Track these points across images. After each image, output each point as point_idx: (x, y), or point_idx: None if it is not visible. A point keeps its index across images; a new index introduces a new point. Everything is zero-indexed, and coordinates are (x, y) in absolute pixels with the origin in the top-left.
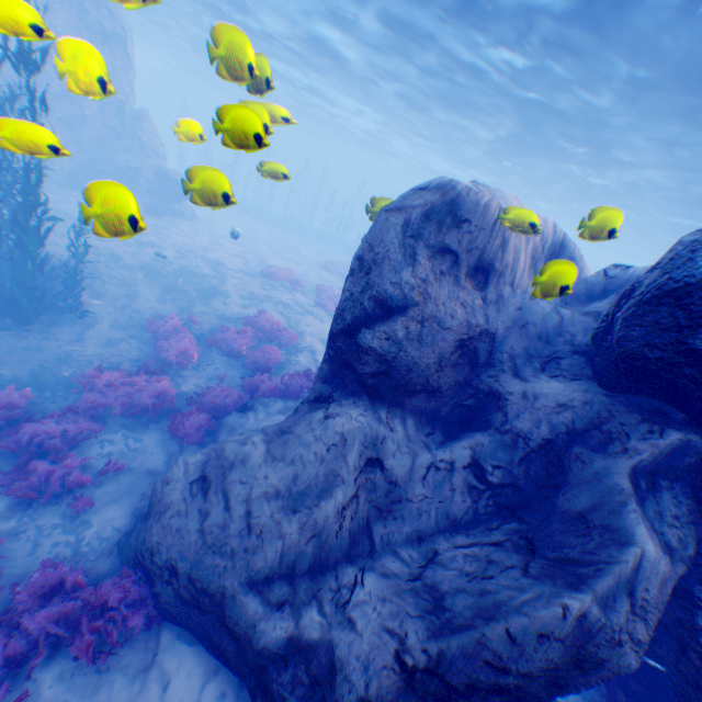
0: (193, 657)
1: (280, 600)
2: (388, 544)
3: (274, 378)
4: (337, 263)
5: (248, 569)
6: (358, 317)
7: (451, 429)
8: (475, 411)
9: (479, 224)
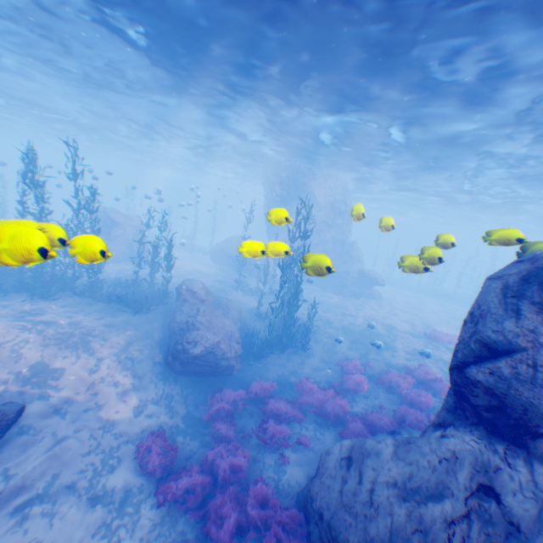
0: None
1: None
2: None
3: (420, 415)
4: None
5: (365, 533)
6: (466, 355)
7: None
8: None
9: None
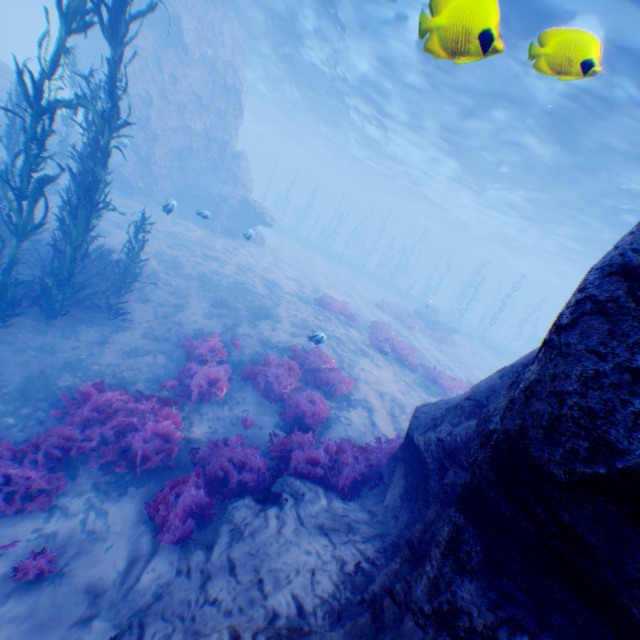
0: None
1: None
2: None
3: (317, 449)
4: (391, 304)
5: None
6: None
7: None
8: None
9: None
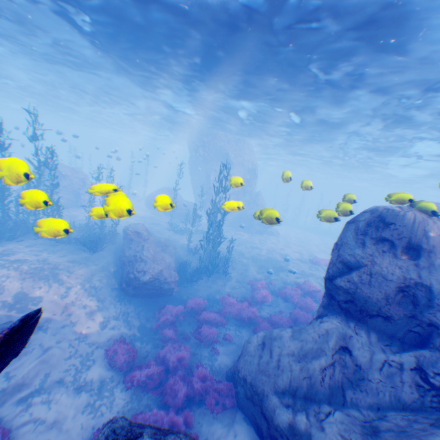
0: (248, 430)
1: (287, 404)
2: (354, 403)
3: (306, 314)
4: None
5: (274, 383)
6: (334, 271)
7: (407, 347)
8: (425, 338)
9: (402, 224)
